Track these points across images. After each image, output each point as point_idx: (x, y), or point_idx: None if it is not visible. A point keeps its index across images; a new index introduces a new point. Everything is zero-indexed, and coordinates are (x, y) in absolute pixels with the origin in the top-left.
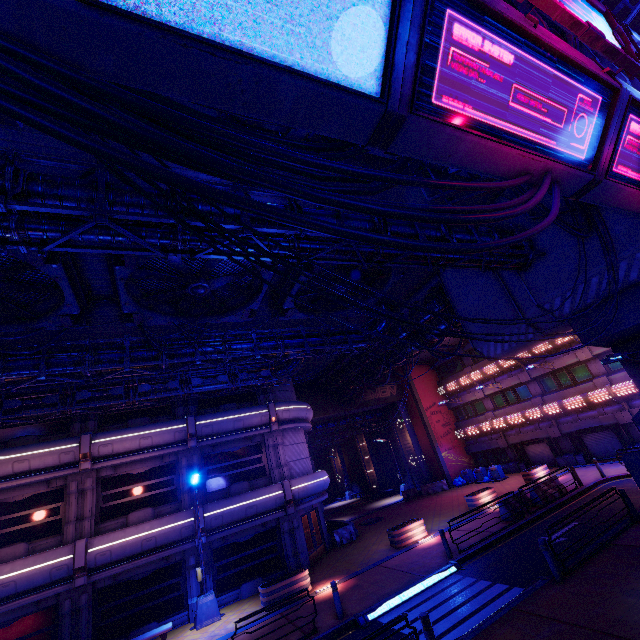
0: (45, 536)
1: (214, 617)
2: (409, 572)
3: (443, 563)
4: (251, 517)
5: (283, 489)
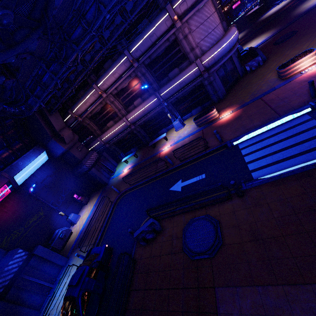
0: (115, 117)
1: (181, 127)
2: (274, 110)
3: (303, 103)
4: (184, 86)
5: (197, 66)
